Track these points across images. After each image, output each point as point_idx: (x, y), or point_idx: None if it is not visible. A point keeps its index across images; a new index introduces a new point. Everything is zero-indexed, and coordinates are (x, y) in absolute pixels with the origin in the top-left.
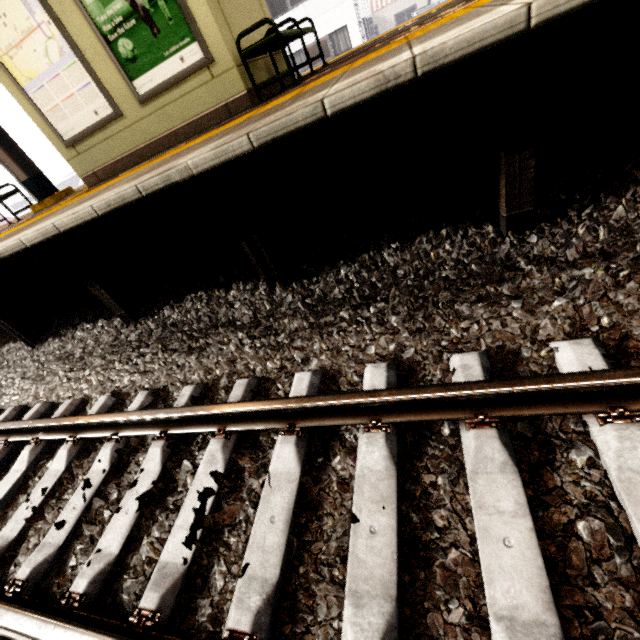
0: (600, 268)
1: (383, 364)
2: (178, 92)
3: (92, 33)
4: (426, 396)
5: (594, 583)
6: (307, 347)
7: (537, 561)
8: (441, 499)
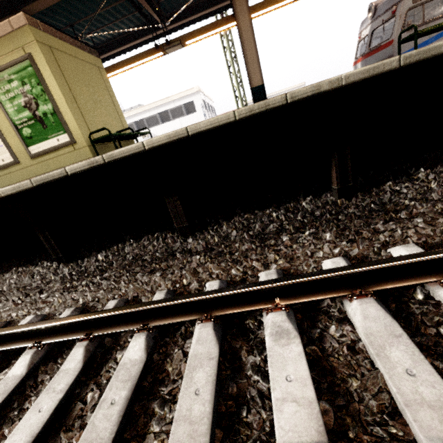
0: (202, 255)
1: (73, 308)
2: (54, 154)
3: (9, 124)
4: (61, 322)
5: (69, 429)
6: (52, 301)
7: (46, 418)
8: (40, 390)
